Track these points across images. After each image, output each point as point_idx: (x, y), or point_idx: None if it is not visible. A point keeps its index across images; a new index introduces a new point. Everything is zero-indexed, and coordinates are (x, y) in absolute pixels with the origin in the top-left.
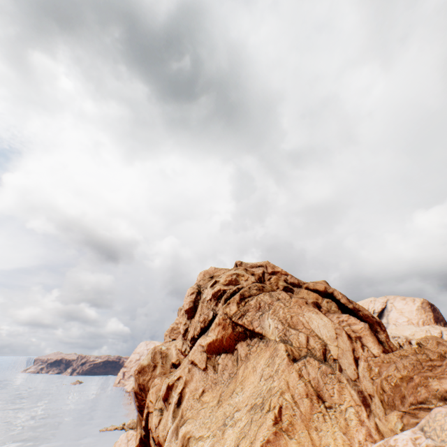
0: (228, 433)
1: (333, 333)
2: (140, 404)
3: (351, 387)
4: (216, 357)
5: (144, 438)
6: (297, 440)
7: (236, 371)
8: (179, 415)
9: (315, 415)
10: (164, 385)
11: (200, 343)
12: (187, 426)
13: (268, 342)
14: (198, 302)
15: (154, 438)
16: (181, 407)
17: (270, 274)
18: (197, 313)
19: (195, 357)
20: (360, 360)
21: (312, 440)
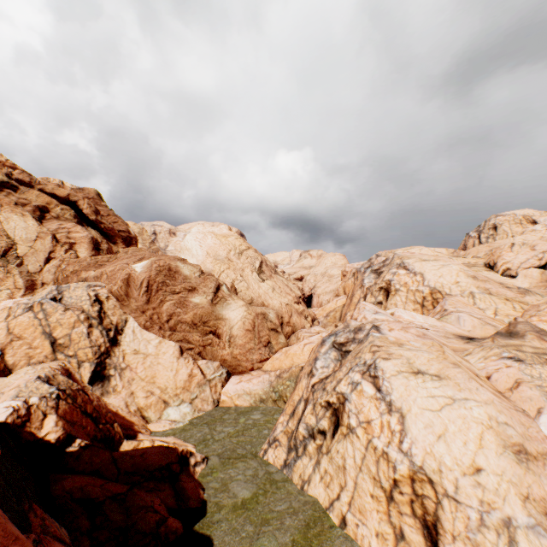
0: None
1: (34, 236)
2: None
3: (22, 277)
4: None
5: None
6: None
7: None
8: None
9: None
10: None
11: None
12: None
13: None
14: None
15: None
16: None
17: None
18: None
19: None
20: (55, 260)
21: None
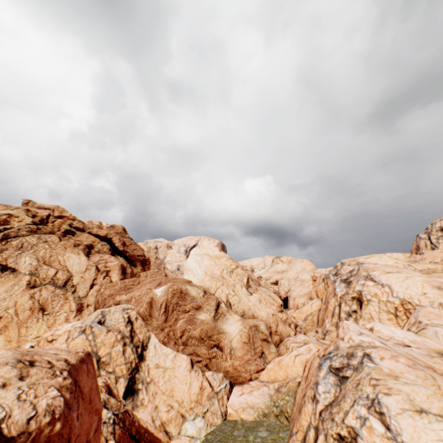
0: None
1: (84, 268)
2: None
3: (75, 301)
4: None
5: None
6: (7, 335)
7: None
8: None
9: (31, 319)
10: None
11: None
12: None
13: (19, 275)
14: None
15: None
16: None
17: (56, 218)
18: None
19: None
20: (97, 285)
21: (20, 333)
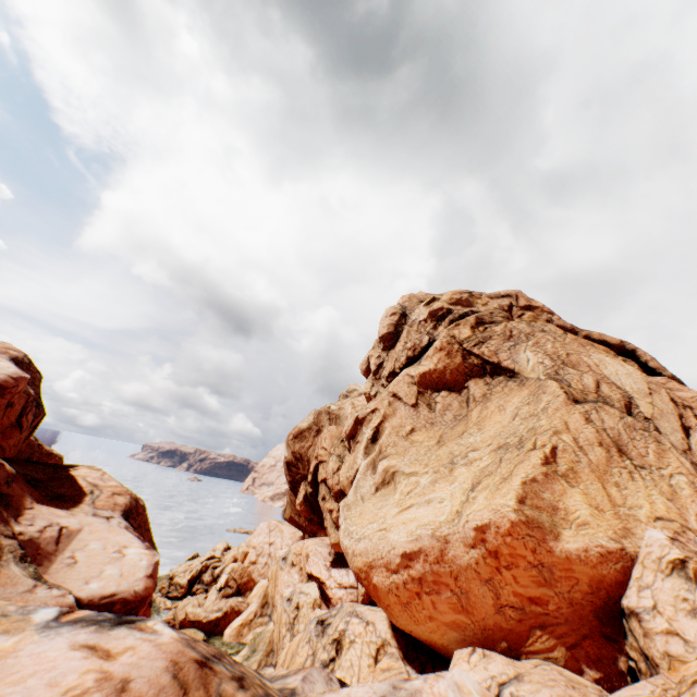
0: (458, 471)
1: (644, 387)
2: (293, 479)
3: (679, 454)
4: (432, 395)
5: (310, 496)
6: (583, 491)
7: (466, 413)
8: (376, 451)
9: (615, 469)
10: (350, 419)
11: (407, 373)
12: (390, 461)
13: (524, 381)
14: (402, 327)
15: (331, 486)
16: (379, 443)
17: (522, 309)
18: (399, 342)
19: (398, 390)
20: (693, 431)
21: (609, 496)
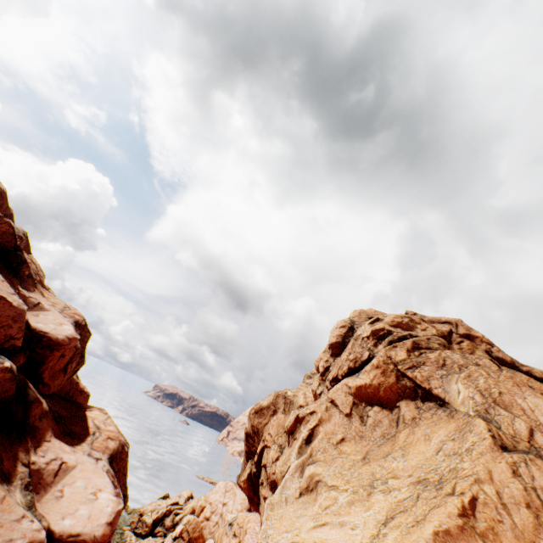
0: (376, 497)
1: None
2: (249, 449)
3: None
4: (365, 407)
5: (253, 476)
6: None
7: (394, 433)
8: (307, 453)
9: None
10: (292, 415)
11: (345, 383)
12: (317, 467)
13: (453, 413)
14: (349, 338)
15: (268, 474)
16: (311, 445)
17: (461, 337)
18: (345, 351)
19: (336, 397)
20: None
21: None
